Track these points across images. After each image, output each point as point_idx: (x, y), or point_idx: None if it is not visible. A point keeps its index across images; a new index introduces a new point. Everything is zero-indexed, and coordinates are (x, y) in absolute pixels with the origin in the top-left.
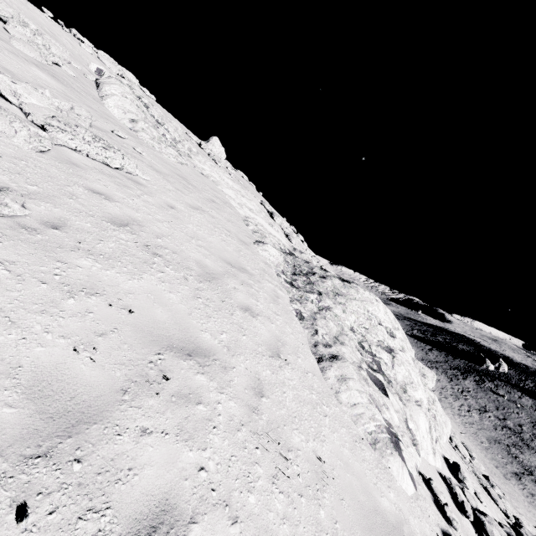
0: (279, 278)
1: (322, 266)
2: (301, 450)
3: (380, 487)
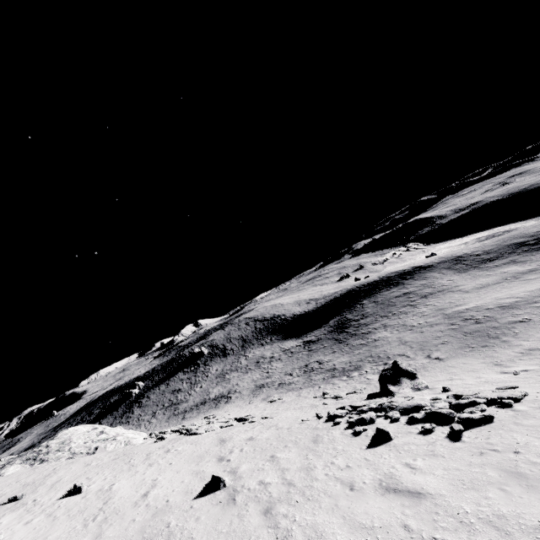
0: (38, 465)
1: (1, 460)
2: (119, 453)
3: (136, 445)
